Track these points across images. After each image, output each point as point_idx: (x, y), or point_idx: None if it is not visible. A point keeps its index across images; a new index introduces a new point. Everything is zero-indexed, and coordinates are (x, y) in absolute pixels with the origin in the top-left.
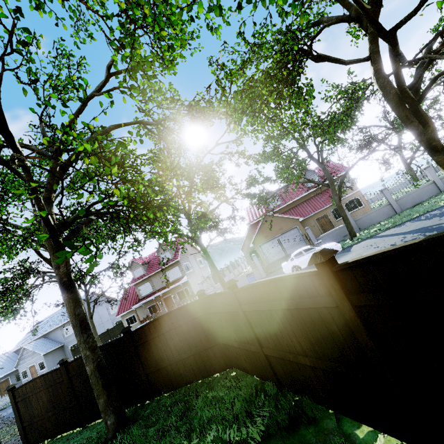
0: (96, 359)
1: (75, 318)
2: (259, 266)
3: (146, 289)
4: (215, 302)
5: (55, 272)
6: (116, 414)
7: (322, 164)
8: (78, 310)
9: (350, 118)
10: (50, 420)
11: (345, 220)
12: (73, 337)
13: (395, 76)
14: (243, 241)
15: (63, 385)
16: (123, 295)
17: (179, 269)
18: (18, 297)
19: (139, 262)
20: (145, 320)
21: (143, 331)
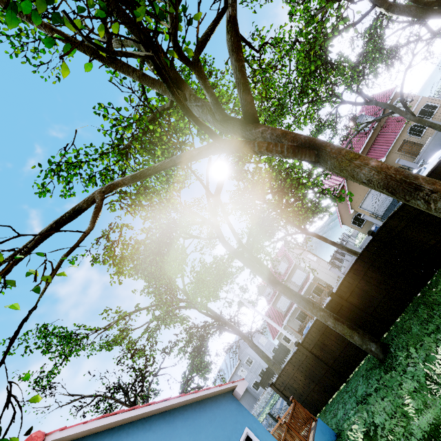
0: (329, 315)
1: (296, 297)
2: (375, 221)
3: (284, 303)
4: (391, 226)
5: (262, 278)
6: (373, 342)
7: (372, 101)
8: (293, 292)
9: (383, 50)
10: (315, 392)
11: (434, 126)
12: (249, 376)
13: (413, 2)
14: (338, 216)
15: (308, 360)
16: (266, 321)
17: (300, 271)
18: (202, 352)
19: (264, 284)
20: (301, 329)
21: (344, 286)
